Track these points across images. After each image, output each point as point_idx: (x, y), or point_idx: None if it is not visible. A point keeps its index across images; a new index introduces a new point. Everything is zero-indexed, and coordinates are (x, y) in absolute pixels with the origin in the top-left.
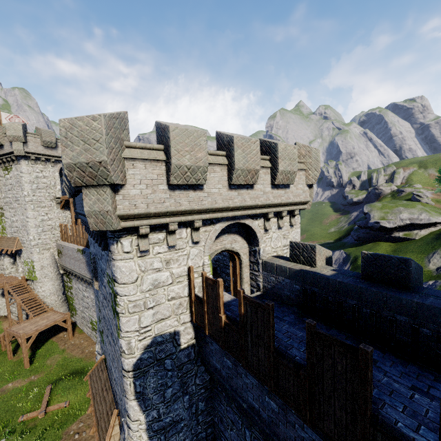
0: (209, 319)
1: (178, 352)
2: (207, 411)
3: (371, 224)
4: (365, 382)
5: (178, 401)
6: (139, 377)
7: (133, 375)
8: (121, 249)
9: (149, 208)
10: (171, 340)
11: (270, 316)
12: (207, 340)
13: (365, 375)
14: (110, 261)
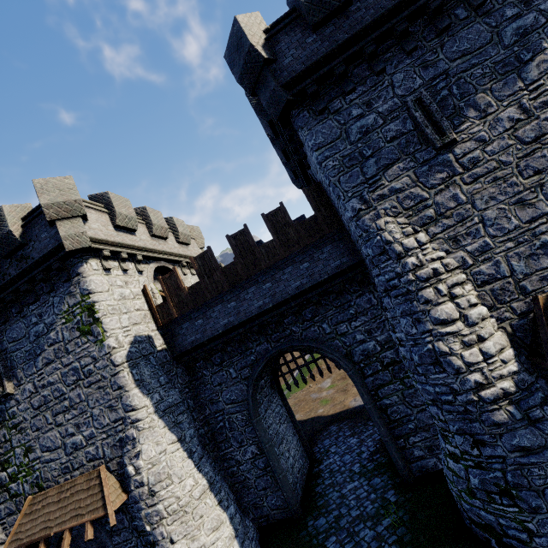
0: (175, 303)
1: (156, 352)
2: (198, 409)
3: None
4: (250, 234)
5: (171, 390)
6: (134, 367)
7: (128, 365)
8: (91, 267)
9: (107, 238)
10: (148, 342)
11: (211, 251)
12: (177, 332)
13: (248, 232)
14: (78, 284)
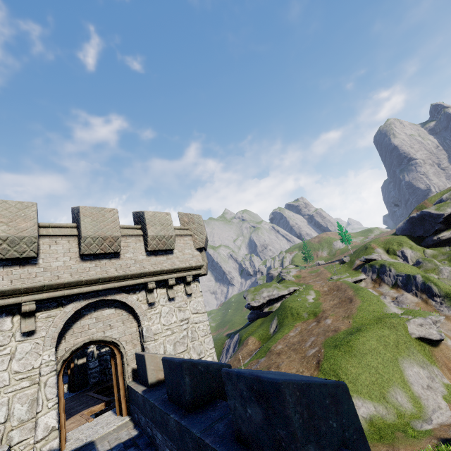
0: None
1: None
2: None
3: (247, 306)
4: None
5: None
6: None
7: None
8: None
9: None
10: None
11: None
12: None
13: None
14: None
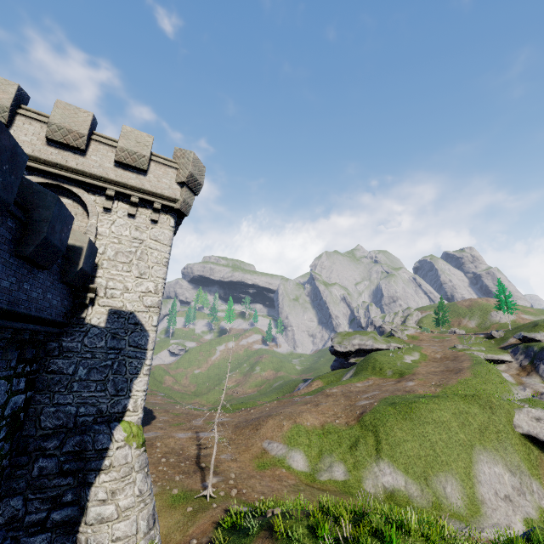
0: None
1: None
2: None
3: (329, 348)
4: None
5: None
6: None
7: None
8: None
9: None
10: None
11: None
12: None
13: None
14: None
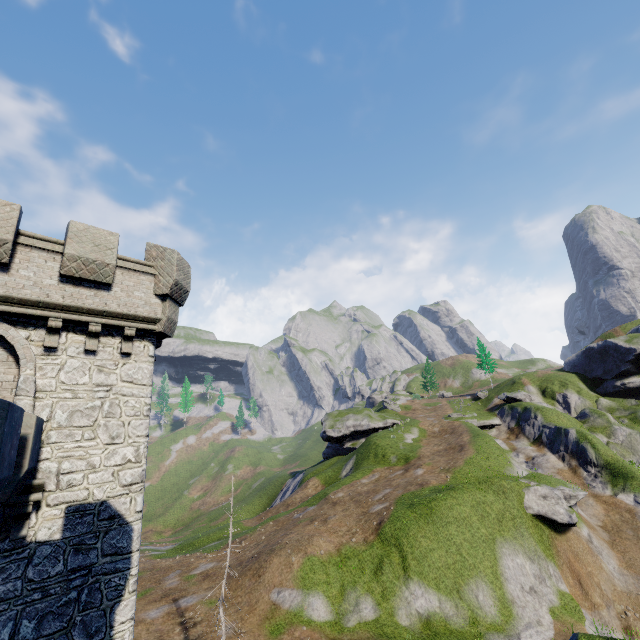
0: None
1: None
2: None
3: (321, 434)
4: None
5: None
6: None
7: None
8: None
9: None
10: None
11: None
12: None
13: None
14: None
